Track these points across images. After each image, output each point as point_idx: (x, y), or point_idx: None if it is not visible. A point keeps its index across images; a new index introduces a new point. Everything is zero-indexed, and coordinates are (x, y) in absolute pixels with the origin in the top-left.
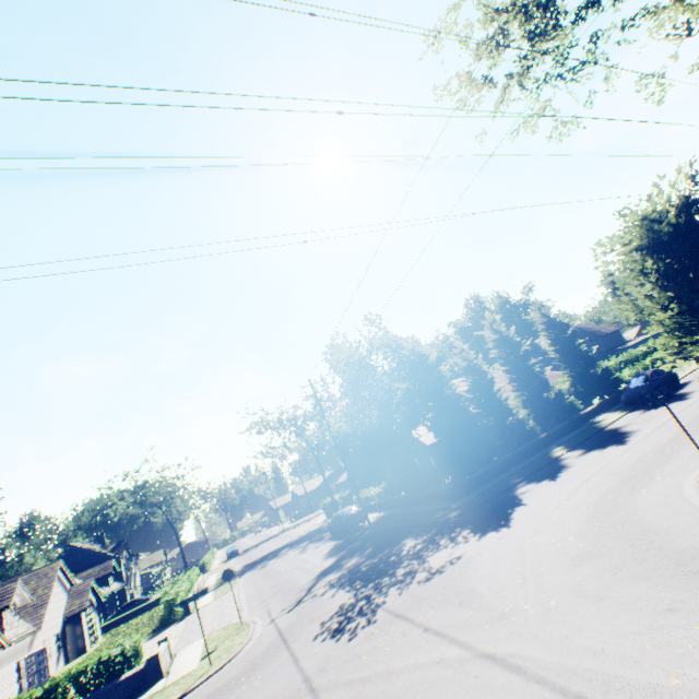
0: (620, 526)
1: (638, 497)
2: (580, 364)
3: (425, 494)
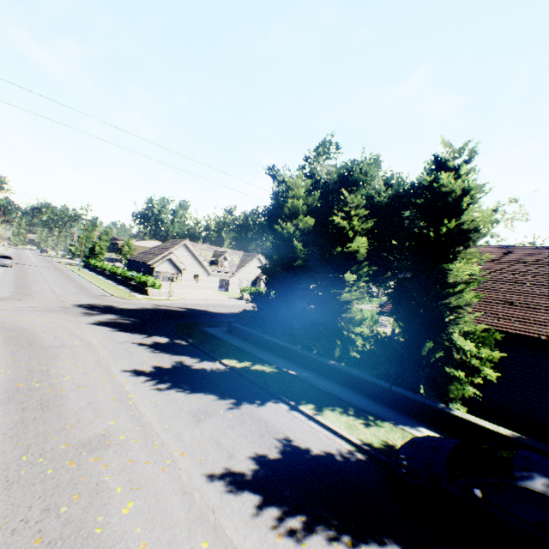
0: None
1: None
2: None
3: None
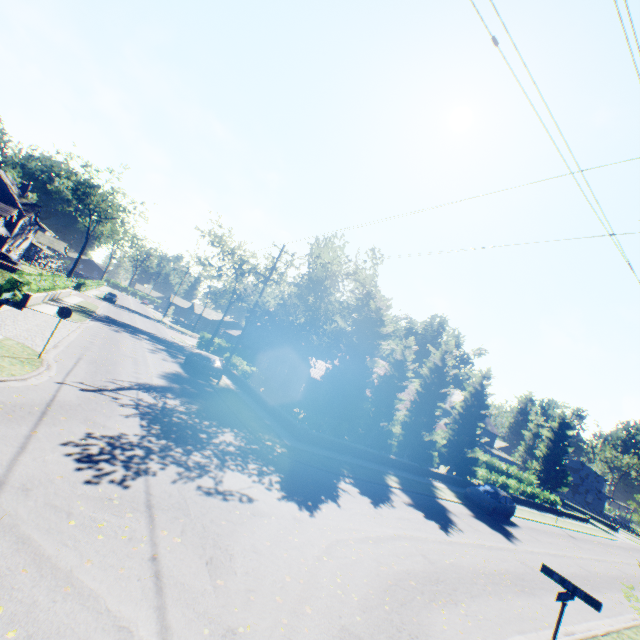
0: (406, 639)
1: (437, 616)
2: (464, 438)
3: (275, 408)
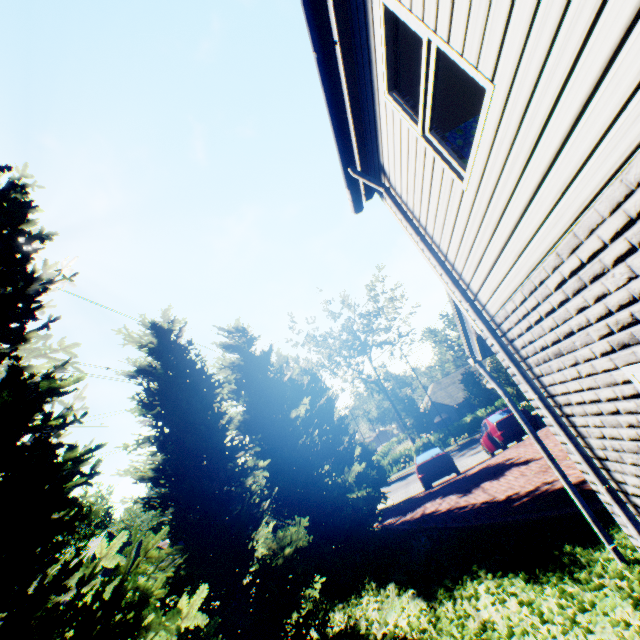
0: None
1: None
2: None
3: None
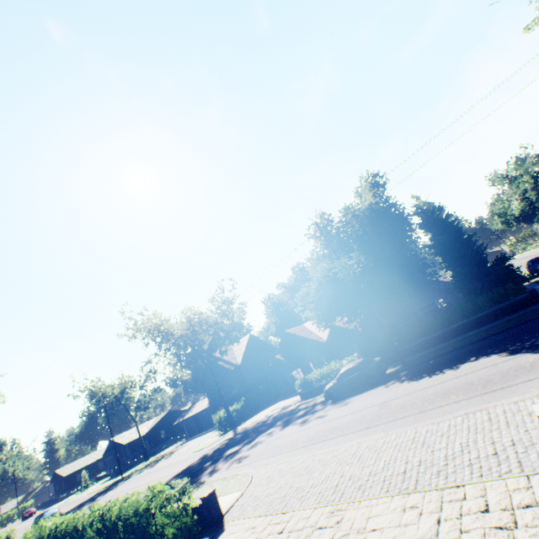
0: None
1: None
2: None
3: (469, 321)
